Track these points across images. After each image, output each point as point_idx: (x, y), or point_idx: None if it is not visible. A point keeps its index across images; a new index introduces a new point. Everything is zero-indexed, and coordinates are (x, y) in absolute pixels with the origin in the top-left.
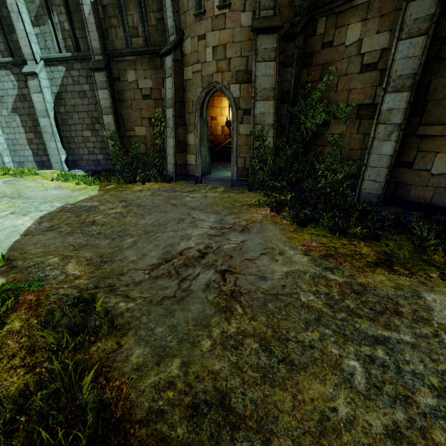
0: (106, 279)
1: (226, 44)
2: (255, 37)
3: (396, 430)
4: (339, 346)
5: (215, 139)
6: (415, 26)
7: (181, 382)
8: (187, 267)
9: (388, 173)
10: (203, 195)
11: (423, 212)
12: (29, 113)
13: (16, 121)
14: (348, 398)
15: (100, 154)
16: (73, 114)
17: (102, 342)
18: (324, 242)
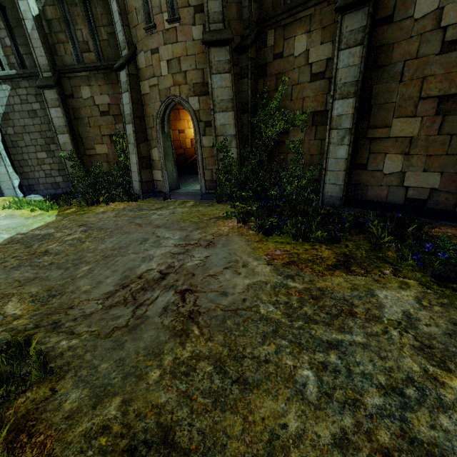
0: (52, 315)
1: (180, 57)
2: (207, 50)
3: (343, 437)
4: (293, 357)
5: (185, 152)
6: (352, 37)
7: (118, 424)
8: (145, 292)
9: (345, 176)
10: (171, 211)
11: (380, 210)
12: None
13: None
14: (299, 411)
15: (59, 176)
16: (24, 135)
17: (32, 391)
18: (287, 249)
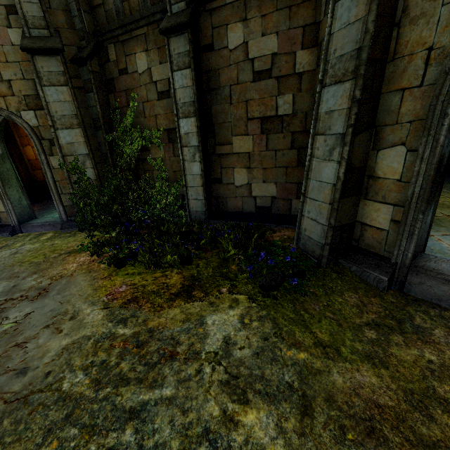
0: None
1: None
2: (31, 58)
3: None
4: None
5: None
6: (180, 59)
7: None
8: None
9: (204, 191)
10: (13, 251)
11: (239, 220)
12: None
13: None
14: None
15: None
16: None
17: None
18: (135, 282)
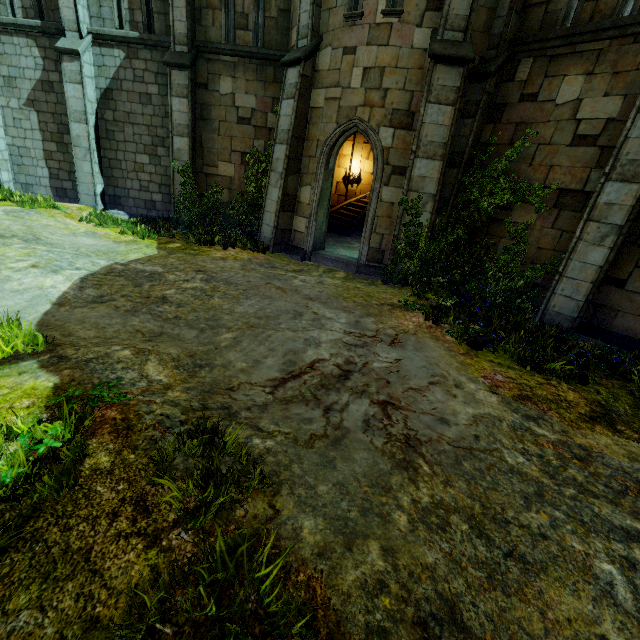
0: (213, 394)
1: (384, 67)
2: (432, 66)
3: None
4: (580, 539)
5: None
6: None
7: (394, 583)
8: (327, 391)
9: (592, 291)
10: (317, 280)
11: (631, 350)
12: (55, 111)
13: (30, 120)
14: (616, 622)
15: (158, 193)
16: (125, 126)
17: (248, 502)
18: (512, 376)
